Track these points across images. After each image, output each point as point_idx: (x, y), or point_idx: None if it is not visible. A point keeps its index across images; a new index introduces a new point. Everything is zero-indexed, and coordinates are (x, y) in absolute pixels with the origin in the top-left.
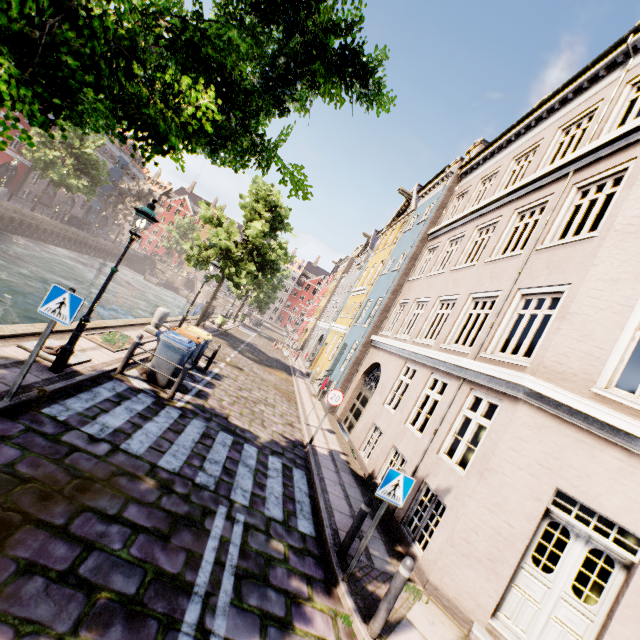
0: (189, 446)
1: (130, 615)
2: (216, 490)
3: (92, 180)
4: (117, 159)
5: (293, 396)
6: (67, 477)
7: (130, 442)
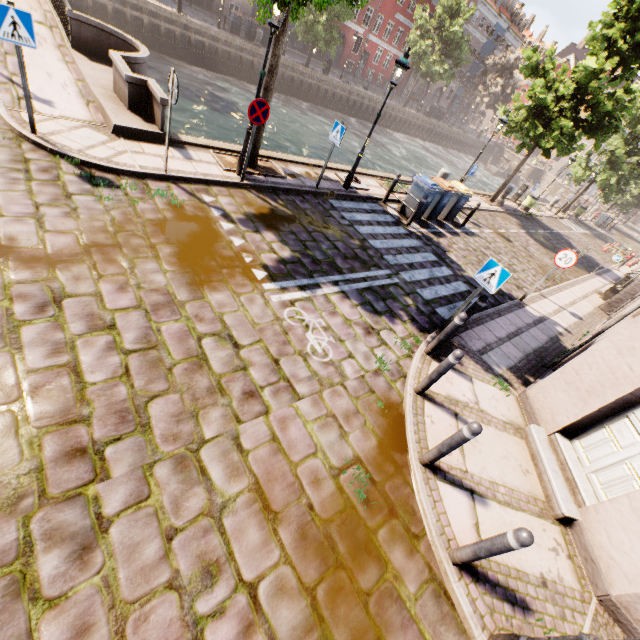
0: (396, 245)
1: (314, 261)
2: (393, 265)
3: (454, 63)
4: (493, 30)
5: (560, 281)
6: (322, 222)
7: (361, 227)
